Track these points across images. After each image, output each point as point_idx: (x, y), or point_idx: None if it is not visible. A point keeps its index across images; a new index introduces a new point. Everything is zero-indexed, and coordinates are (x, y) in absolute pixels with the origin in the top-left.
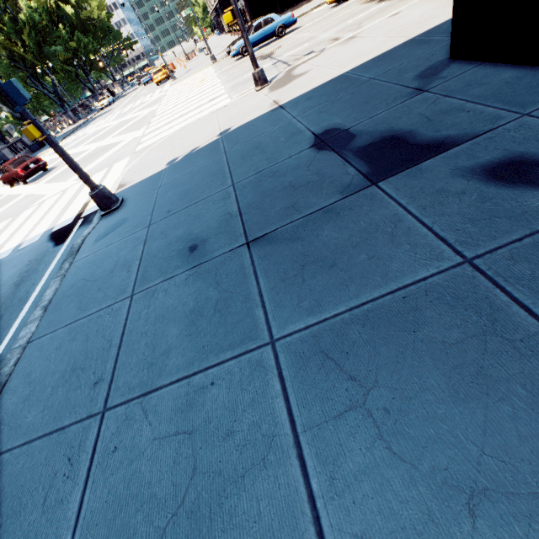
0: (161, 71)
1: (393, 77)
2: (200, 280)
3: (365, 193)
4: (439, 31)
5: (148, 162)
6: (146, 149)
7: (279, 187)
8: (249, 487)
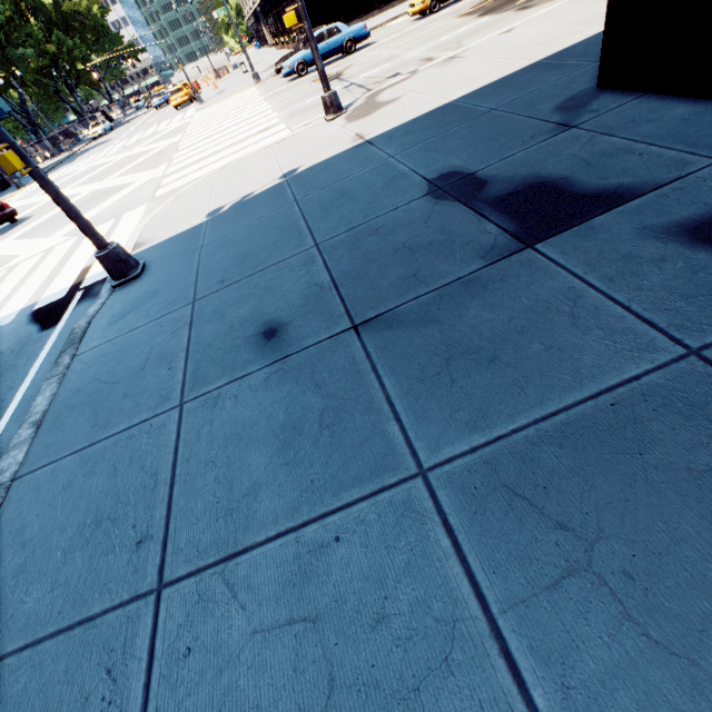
0: (181, 90)
1: (523, 108)
2: (288, 381)
3: (518, 258)
4: (573, 54)
5: (177, 212)
6: (170, 194)
7: (387, 249)
8: (431, 707)
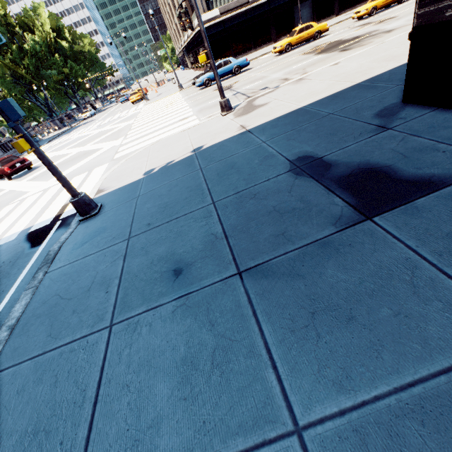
0: (136, 93)
1: (352, 113)
2: (189, 316)
3: (361, 228)
4: (381, 79)
5: (126, 170)
6: (123, 157)
7: (263, 210)
8: None
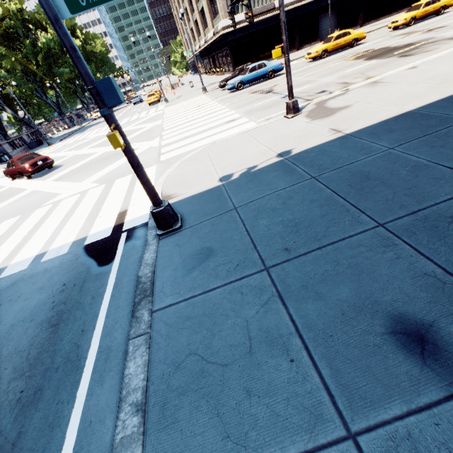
0: (154, 95)
1: None
2: None
3: None
4: None
5: (188, 174)
6: (173, 160)
7: None
8: None
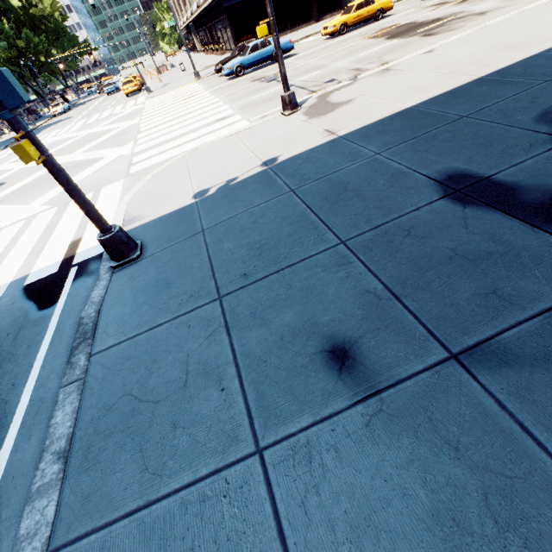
0: (132, 81)
1: (498, 117)
2: (403, 433)
3: None
4: (515, 73)
5: (160, 190)
6: (145, 172)
7: (437, 255)
8: None
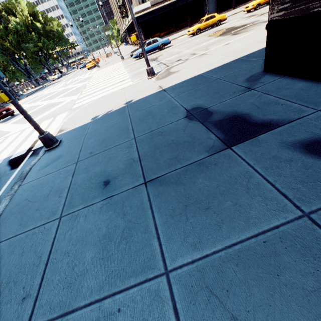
0: (91, 62)
1: (231, 79)
2: (111, 210)
3: (223, 153)
4: (254, 55)
5: (79, 116)
6: (78, 108)
7: (165, 143)
8: None
